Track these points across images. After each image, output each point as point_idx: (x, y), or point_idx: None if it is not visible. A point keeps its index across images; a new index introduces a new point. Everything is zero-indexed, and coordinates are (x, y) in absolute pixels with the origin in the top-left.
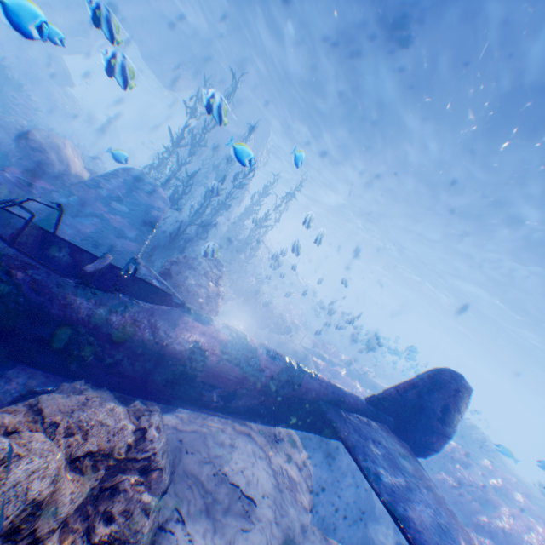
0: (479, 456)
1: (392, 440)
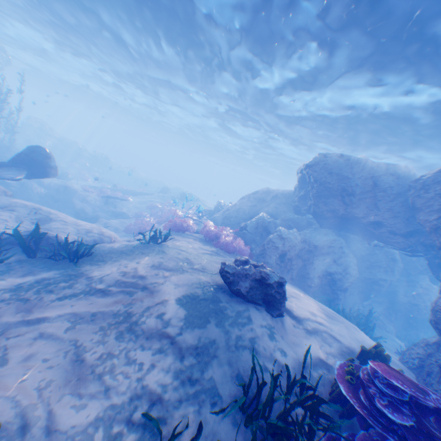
0: (190, 204)
1: (20, 169)
